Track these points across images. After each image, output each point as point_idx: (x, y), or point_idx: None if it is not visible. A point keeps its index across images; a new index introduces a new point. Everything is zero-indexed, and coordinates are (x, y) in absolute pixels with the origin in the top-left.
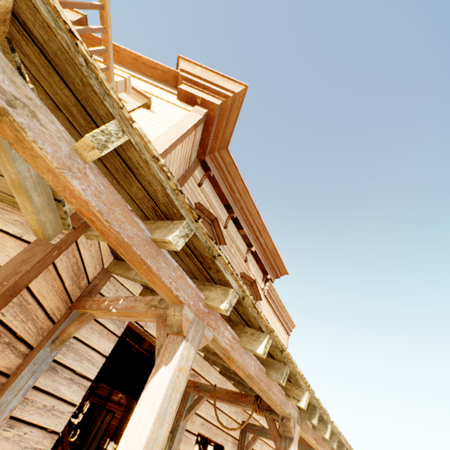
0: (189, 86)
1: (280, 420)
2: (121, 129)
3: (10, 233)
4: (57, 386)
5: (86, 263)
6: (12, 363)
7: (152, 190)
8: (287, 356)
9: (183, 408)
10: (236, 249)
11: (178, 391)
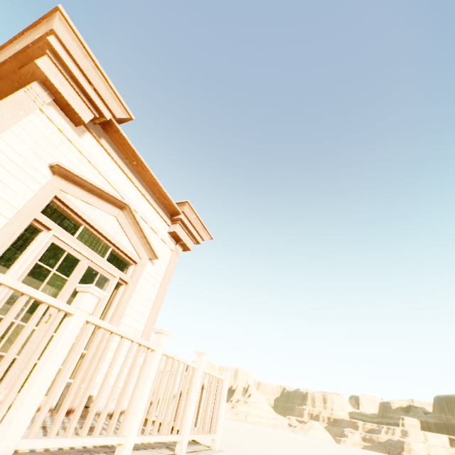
0: (181, 226)
1: None
2: None
3: None
4: None
5: None
6: None
7: None
8: None
9: None
10: None
11: None
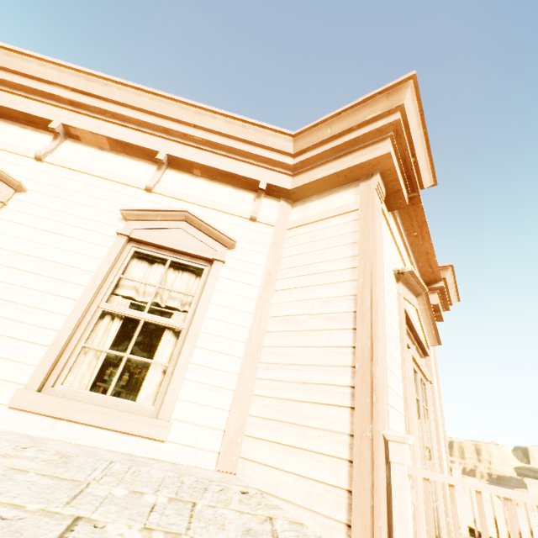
0: (439, 295)
1: None
2: None
3: None
4: None
5: None
6: None
7: None
8: None
9: None
10: None
11: None
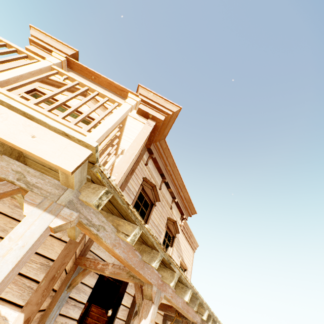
0: (144, 105)
1: None
2: (140, 229)
3: (55, 236)
4: (67, 310)
5: (86, 238)
6: (48, 303)
7: (146, 240)
8: (199, 296)
9: (132, 312)
10: (165, 202)
11: None
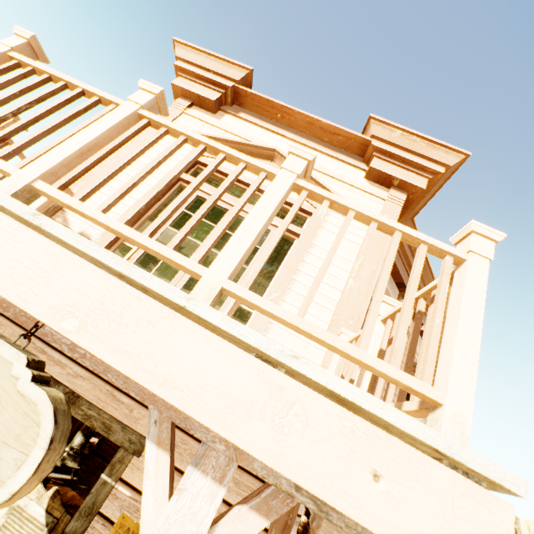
0: (382, 159)
1: None
2: None
3: None
4: None
5: None
6: None
7: None
8: None
9: None
10: None
11: None
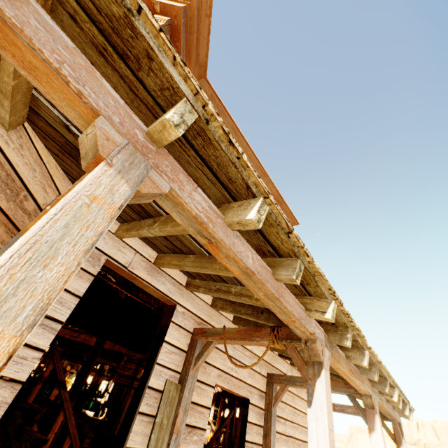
0: None
1: (303, 345)
2: None
3: None
4: None
5: (22, 174)
6: None
7: None
8: (297, 241)
9: (191, 356)
10: None
11: (91, 229)
